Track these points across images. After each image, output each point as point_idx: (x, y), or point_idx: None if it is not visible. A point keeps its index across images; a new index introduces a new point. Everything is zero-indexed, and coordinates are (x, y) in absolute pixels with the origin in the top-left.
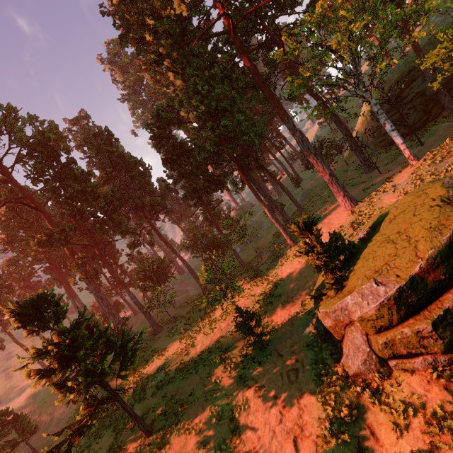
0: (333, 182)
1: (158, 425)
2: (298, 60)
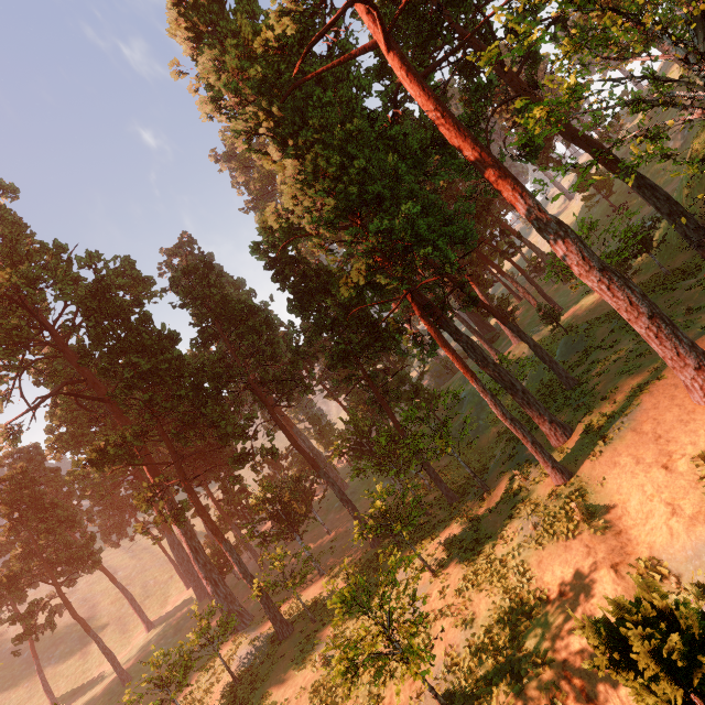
0: (660, 335)
1: None
2: (534, 82)
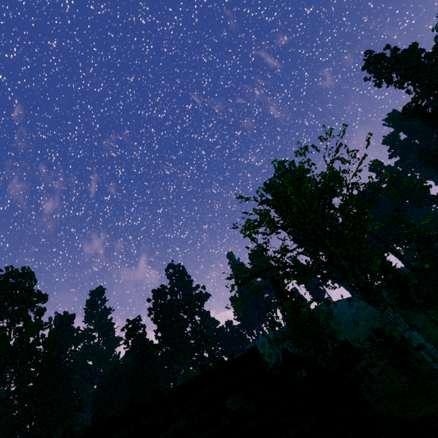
0: None
1: None
2: None
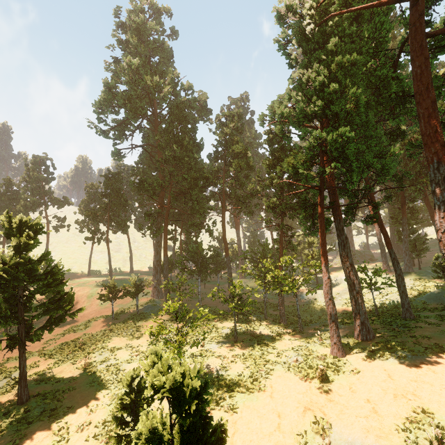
0: None
1: (32, 403)
2: None
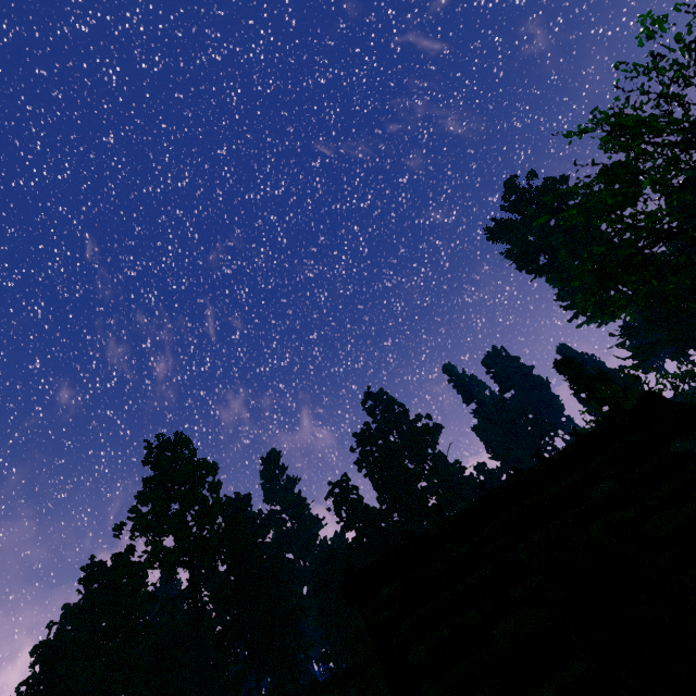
0: None
1: None
2: None
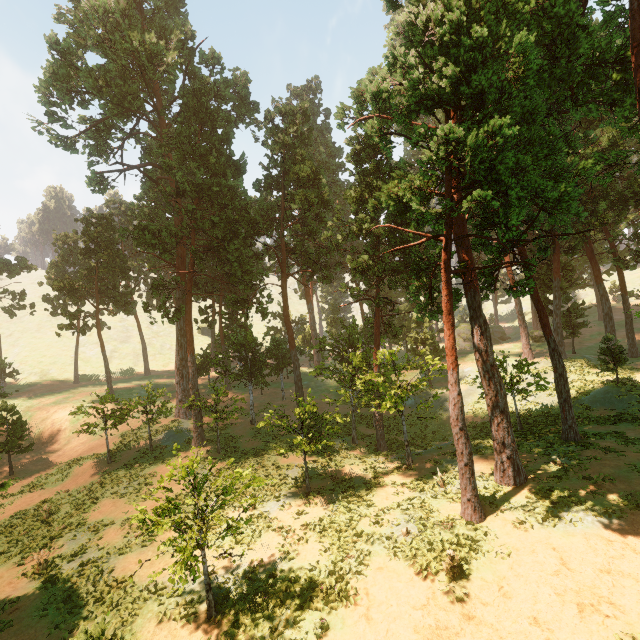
0: None
1: None
2: None
